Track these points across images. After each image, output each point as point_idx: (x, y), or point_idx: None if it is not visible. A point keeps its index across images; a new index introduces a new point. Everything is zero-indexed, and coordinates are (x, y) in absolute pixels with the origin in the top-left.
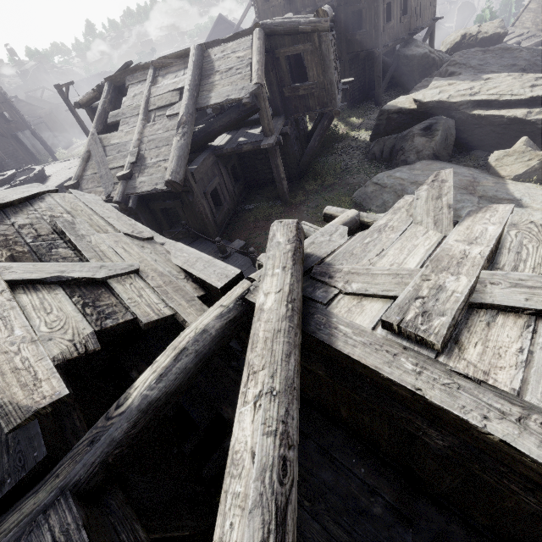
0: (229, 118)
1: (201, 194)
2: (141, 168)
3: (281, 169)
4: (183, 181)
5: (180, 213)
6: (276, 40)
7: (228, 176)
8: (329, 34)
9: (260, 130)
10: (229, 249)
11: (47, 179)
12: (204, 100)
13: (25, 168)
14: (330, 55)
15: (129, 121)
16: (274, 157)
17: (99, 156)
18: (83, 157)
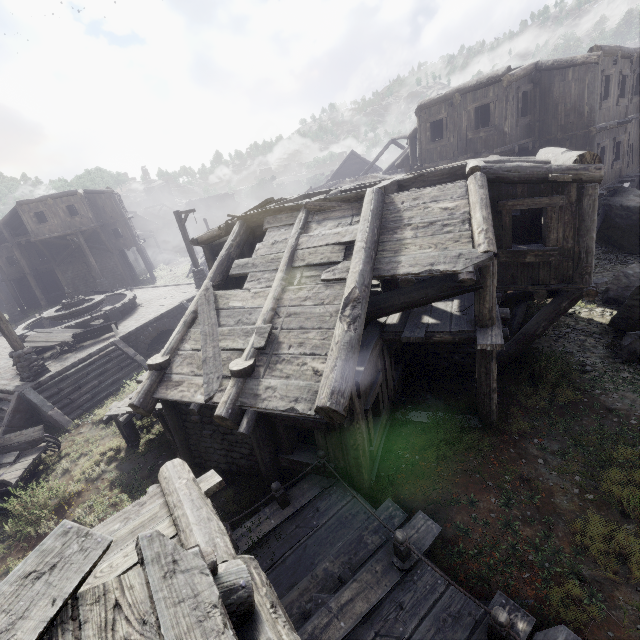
0: (422, 293)
1: (362, 412)
2: (271, 358)
3: (494, 376)
4: (347, 407)
5: (318, 438)
6: (501, 188)
7: (389, 365)
8: (597, 185)
9: (457, 308)
10: (411, 545)
11: (136, 309)
12: (387, 265)
13: (117, 292)
14: (595, 213)
15: (262, 277)
16: (487, 358)
17: (209, 324)
18: (185, 320)
